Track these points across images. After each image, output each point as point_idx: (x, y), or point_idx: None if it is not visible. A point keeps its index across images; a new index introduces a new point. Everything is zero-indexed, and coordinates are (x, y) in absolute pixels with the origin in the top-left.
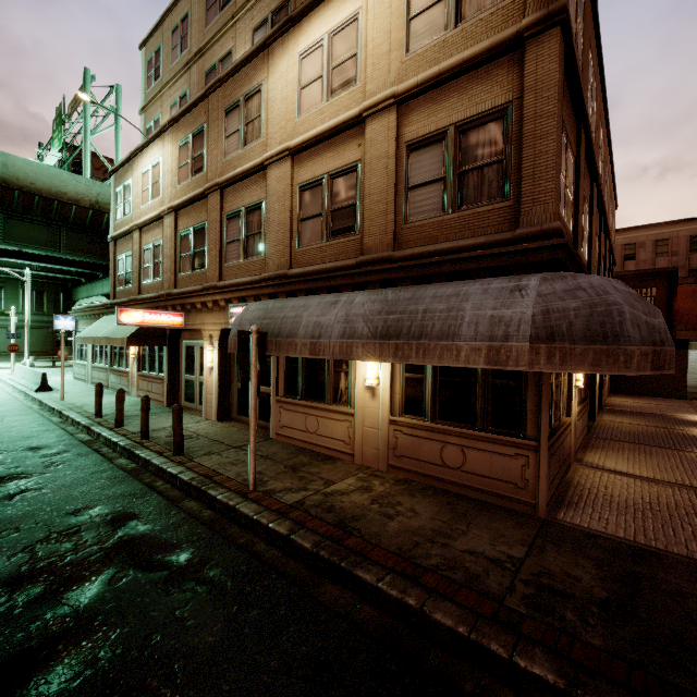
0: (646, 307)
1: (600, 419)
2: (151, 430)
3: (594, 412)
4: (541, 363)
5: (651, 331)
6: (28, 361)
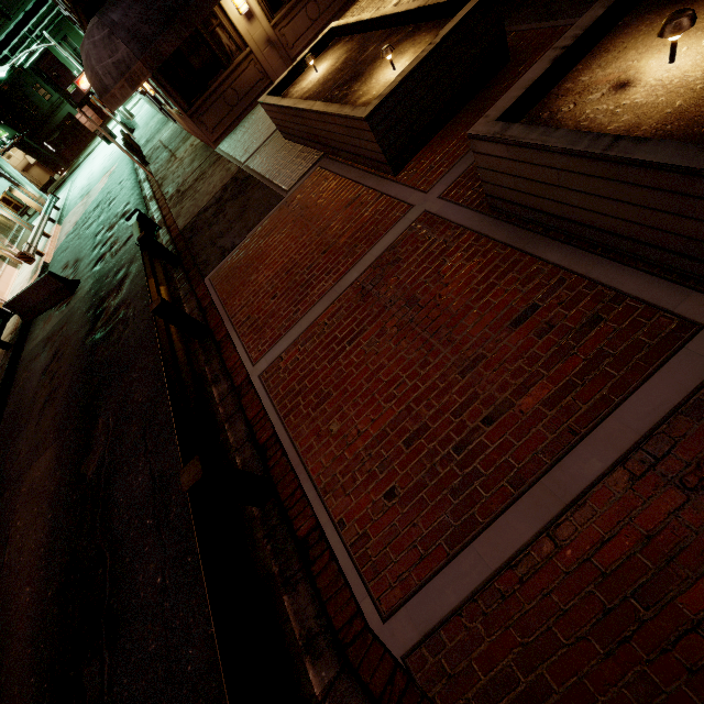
0: (109, 51)
1: None
2: (150, 150)
3: None
4: (111, 108)
5: (119, 67)
6: (121, 108)
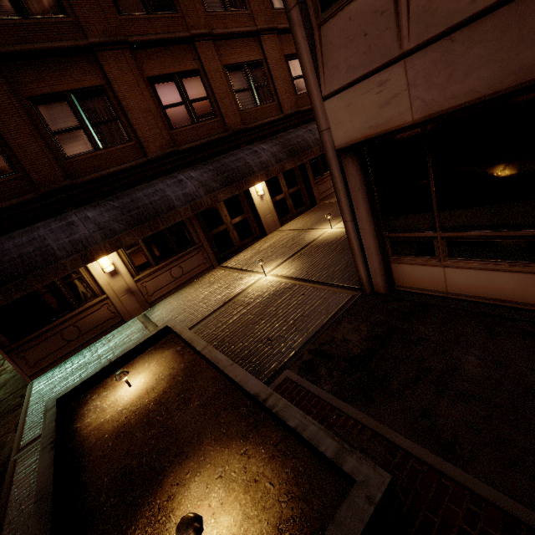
0: None
1: (276, 231)
2: None
3: (264, 229)
4: None
5: None
6: None
